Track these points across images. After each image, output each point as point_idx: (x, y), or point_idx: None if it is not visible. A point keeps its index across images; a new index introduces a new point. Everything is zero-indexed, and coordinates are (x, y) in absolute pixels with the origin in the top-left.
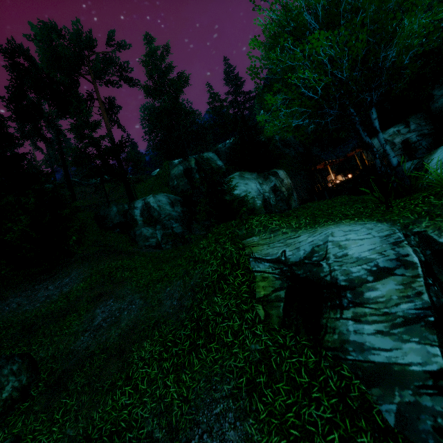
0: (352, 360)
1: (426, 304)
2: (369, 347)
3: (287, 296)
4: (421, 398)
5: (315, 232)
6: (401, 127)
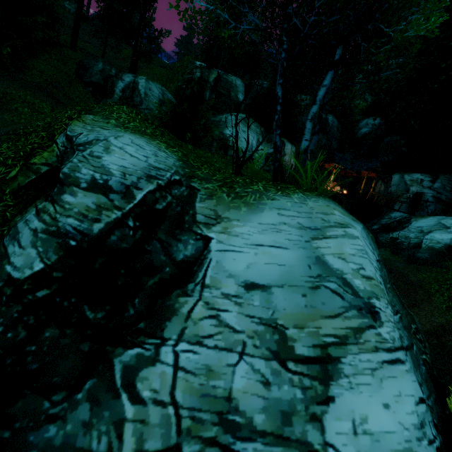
0: (3, 242)
1: (87, 231)
2: (18, 238)
3: (45, 174)
4: None
5: (120, 132)
6: (427, 178)
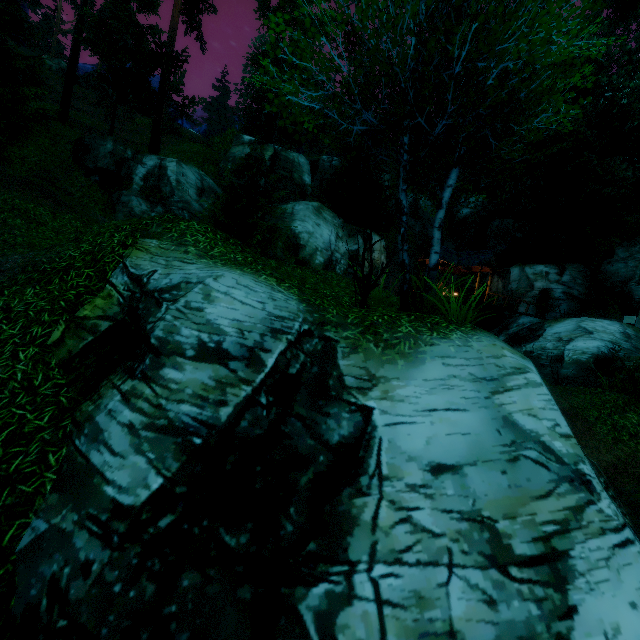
0: (76, 446)
1: (213, 420)
2: (103, 440)
3: (107, 332)
4: (80, 532)
5: (212, 267)
6: (553, 270)
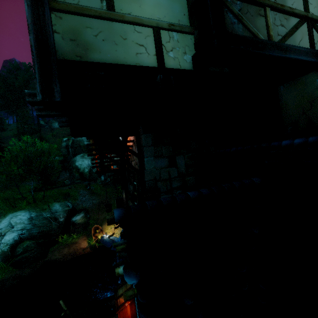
0: None
1: None
2: None
3: None
4: None
5: None
6: None
